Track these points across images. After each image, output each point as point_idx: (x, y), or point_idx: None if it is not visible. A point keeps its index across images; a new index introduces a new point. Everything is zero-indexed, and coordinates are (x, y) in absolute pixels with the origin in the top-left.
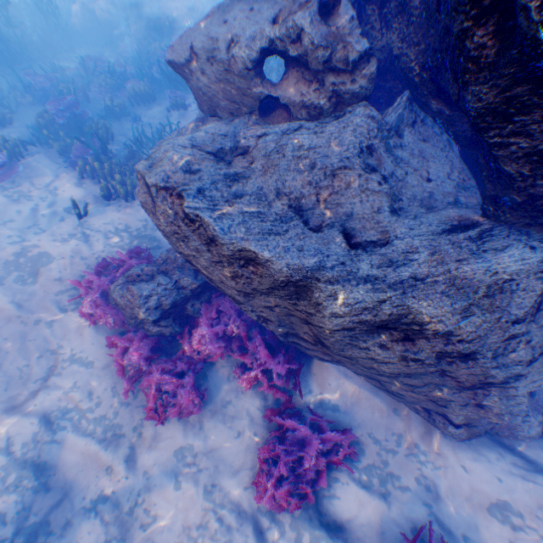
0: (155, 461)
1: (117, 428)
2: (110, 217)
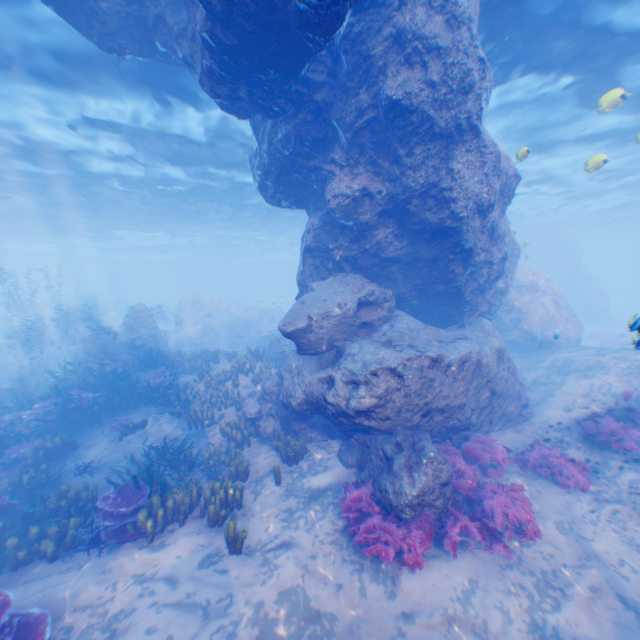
0: (573, 548)
1: (546, 573)
2: (255, 524)
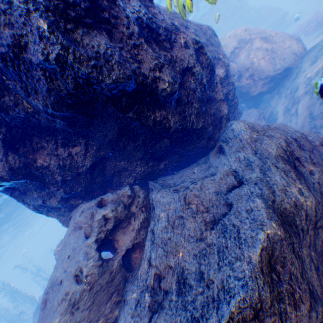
0: None
1: None
2: None
